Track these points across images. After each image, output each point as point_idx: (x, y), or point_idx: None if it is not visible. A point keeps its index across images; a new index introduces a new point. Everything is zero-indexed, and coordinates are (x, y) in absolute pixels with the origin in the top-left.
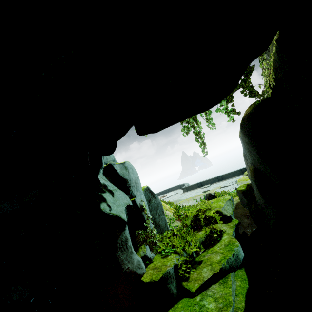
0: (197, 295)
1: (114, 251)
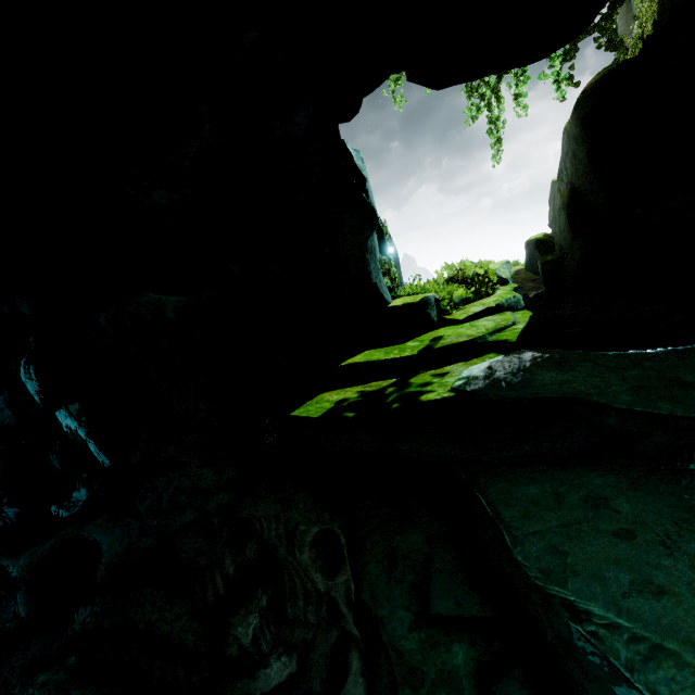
0: (465, 323)
1: (365, 251)
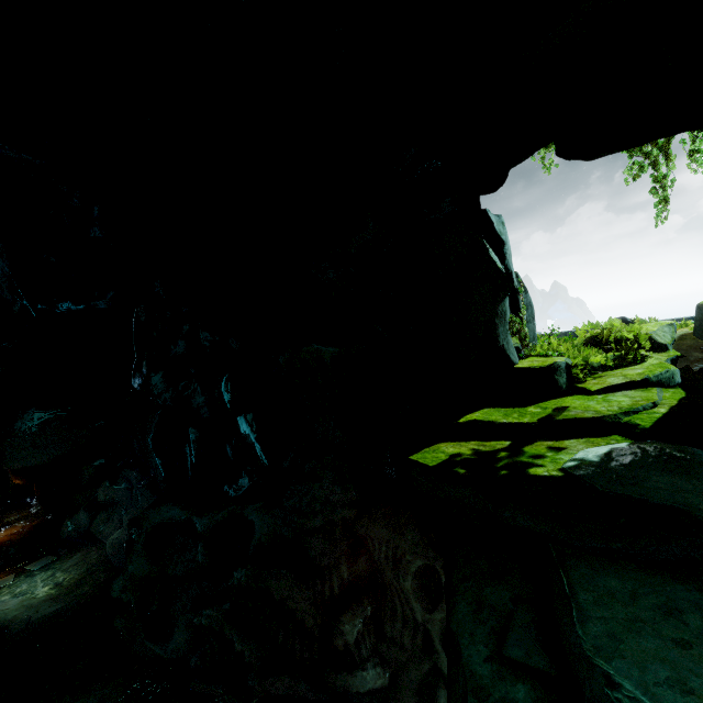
0: (598, 394)
1: (494, 316)
